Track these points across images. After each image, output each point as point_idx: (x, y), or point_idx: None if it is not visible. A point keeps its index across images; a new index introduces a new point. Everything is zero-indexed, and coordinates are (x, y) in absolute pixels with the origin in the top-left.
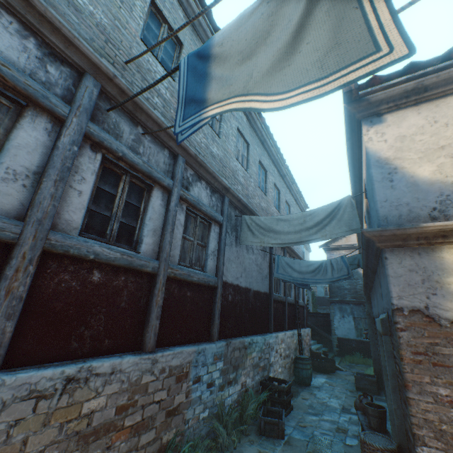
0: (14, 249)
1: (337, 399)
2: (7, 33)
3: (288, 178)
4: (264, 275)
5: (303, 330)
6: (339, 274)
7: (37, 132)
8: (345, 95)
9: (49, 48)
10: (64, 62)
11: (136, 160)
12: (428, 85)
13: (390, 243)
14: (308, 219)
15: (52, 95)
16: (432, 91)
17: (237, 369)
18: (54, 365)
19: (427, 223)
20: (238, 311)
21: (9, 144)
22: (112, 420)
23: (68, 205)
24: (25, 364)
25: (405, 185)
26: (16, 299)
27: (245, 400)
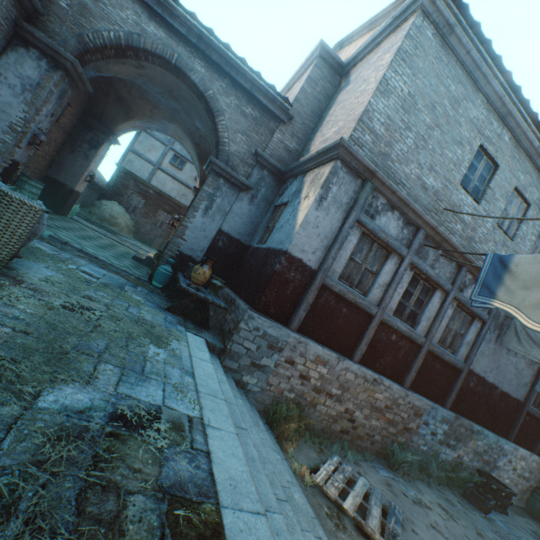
0: (373, 318)
1: None
2: (393, 221)
3: None
4: (522, 382)
5: None
6: None
7: (391, 265)
8: None
9: (407, 220)
10: (410, 224)
11: (432, 274)
12: None
13: None
14: None
15: (402, 246)
16: None
17: (458, 441)
18: (370, 370)
19: None
20: (475, 399)
21: (381, 272)
22: (382, 408)
23: (392, 300)
24: (362, 364)
25: None
26: (369, 338)
27: (457, 468)
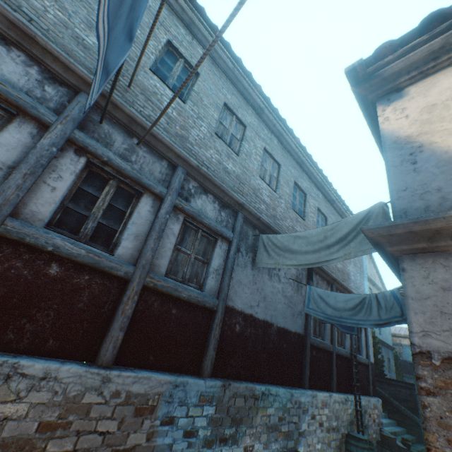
0: None
1: None
2: (14, 63)
3: (338, 204)
4: (296, 311)
5: (365, 399)
6: (388, 314)
7: (21, 135)
8: (348, 76)
9: (51, 74)
10: (63, 84)
11: (124, 166)
12: None
13: (407, 245)
14: (328, 234)
15: (42, 107)
16: None
17: (238, 423)
18: None
19: None
20: (250, 348)
21: None
22: (30, 436)
23: (38, 198)
24: None
25: (435, 164)
26: None
27: None
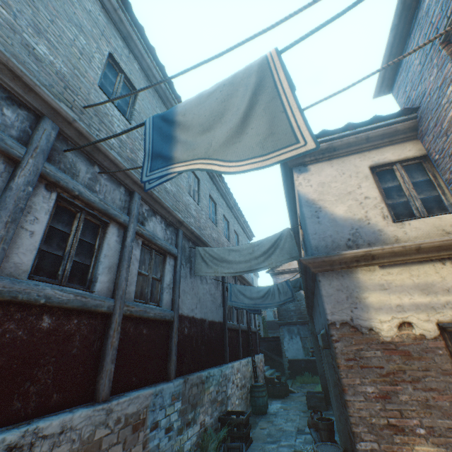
0: None
1: (292, 422)
2: None
3: (235, 210)
4: (218, 304)
5: (257, 357)
6: (285, 297)
7: None
8: None
9: (7, 92)
10: (21, 106)
11: (93, 198)
12: (336, 147)
13: (321, 268)
14: (256, 248)
15: (8, 137)
16: (339, 151)
17: (195, 407)
18: None
19: (345, 251)
20: (195, 344)
21: None
22: None
23: (18, 247)
24: None
25: (328, 221)
26: None
27: (205, 441)
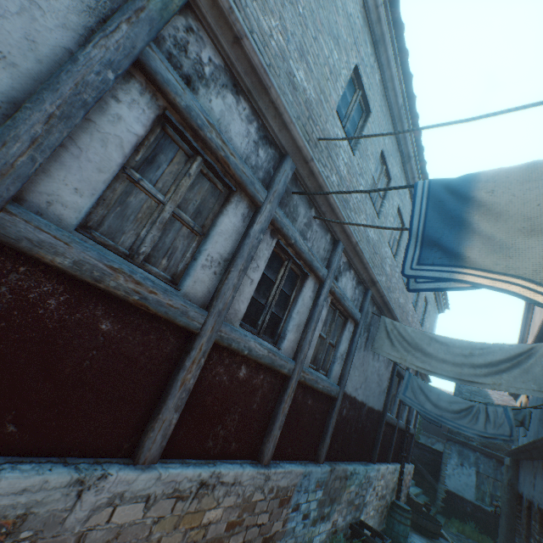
0: (195, 339)
1: None
2: (239, 120)
3: None
4: (382, 389)
5: (405, 466)
6: (496, 430)
7: (236, 218)
8: None
9: (265, 130)
10: (271, 144)
11: (304, 247)
12: None
13: None
14: (476, 352)
15: (257, 181)
16: None
17: (333, 502)
18: (193, 463)
19: None
20: (348, 430)
21: (214, 229)
22: (221, 535)
23: (240, 294)
24: (172, 456)
25: None
26: (186, 390)
27: None
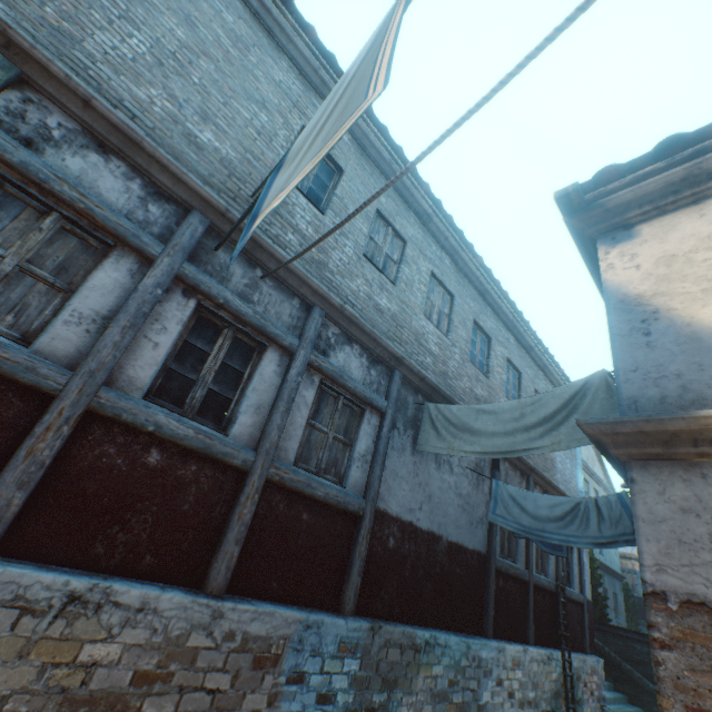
0: (53, 402)
1: None
2: (112, 177)
3: (538, 352)
4: (475, 517)
5: (579, 657)
6: (613, 529)
7: (119, 273)
8: (559, 203)
9: (156, 187)
10: (170, 200)
11: (245, 309)
12: None
13: (637, 448)
14: (528, 410)
15: (145, 234)
16: None
17: (392, 687)
18: (62, 570)
19: None
20: (409, 573)
21: (84, 285)
22: (123, 690)
23: (136, 358)
24: (26, 556)
25: (673, 339)
26: (37, 464)
27: None
